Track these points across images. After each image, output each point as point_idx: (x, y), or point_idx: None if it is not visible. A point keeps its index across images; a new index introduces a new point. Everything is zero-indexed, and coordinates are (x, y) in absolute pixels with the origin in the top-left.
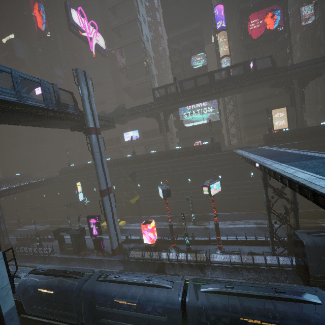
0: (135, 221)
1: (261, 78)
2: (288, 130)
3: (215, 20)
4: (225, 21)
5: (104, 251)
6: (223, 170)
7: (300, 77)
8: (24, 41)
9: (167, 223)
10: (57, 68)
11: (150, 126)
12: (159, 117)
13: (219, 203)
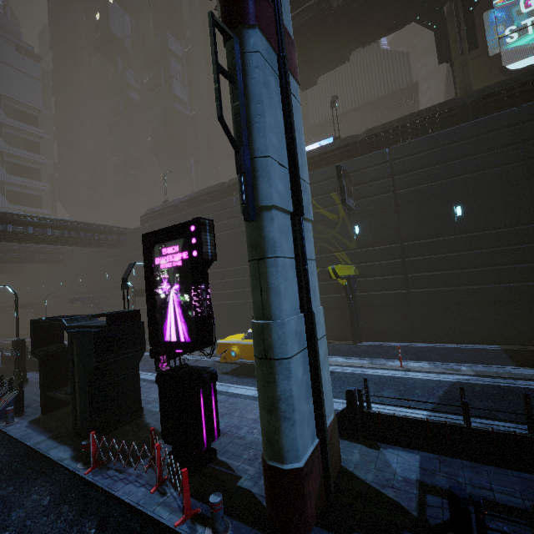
0: (341, 351)
1: None
2: None
3: None
4: None
5: (212, 461)
6: None
7: None
8: (128, 13)
9: (533, 371)
10: (173, 40)
11: (369, 120)
12: (441, 6)
13: None
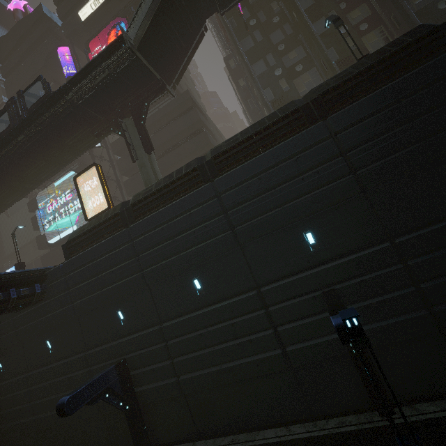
0: None
1: (36, 122)
2: (102, 214)
3: (63, 69)
4: (74, 65)
5: None
6: (0, 346)
7: (129, 101)
8: None
9: None
10: None
11: (32, 253)
12: None
13: (9, 442)
